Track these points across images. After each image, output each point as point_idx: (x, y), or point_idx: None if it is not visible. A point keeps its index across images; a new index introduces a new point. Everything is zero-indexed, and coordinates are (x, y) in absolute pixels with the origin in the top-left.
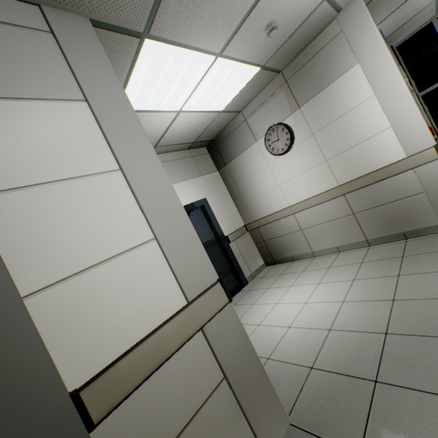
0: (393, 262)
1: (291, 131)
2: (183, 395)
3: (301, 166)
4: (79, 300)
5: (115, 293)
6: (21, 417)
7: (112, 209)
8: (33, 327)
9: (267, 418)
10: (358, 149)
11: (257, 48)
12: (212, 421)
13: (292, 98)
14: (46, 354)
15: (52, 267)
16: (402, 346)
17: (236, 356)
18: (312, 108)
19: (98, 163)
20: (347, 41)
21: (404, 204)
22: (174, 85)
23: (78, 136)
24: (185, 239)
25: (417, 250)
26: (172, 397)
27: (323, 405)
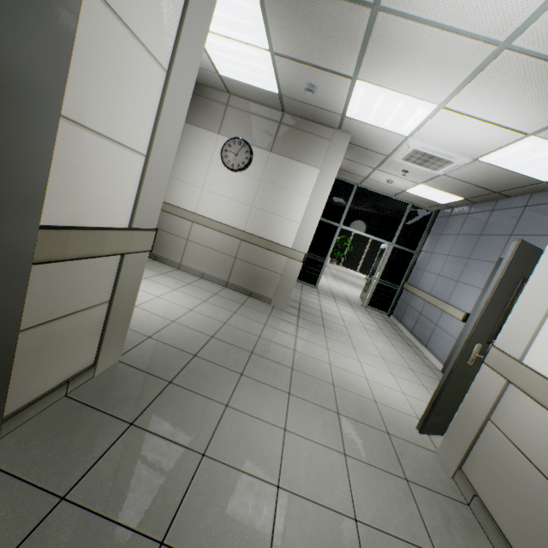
0: (236, 304)
1: (252, 160)
2: (82, 292)
3: (234, 193)
4: (75, 153)
5: (98, 173)
6: (4, 213)
7: (141, 100)
8: (53, 147)
9: (112, 348)
10: (276, 219)
11: (292, 84)
12: (84, 324)
13: (273, 139)
14: (47, 179)
15: (78, 104)
16: (219, 345)
17: (127, 292)
18: (277, 163)
19: (160, 48)
20: (327, 150)
21: (267, 274)
22: (221, 13)
23: (166, 5)
24: (161, 178)
25: (252, 305)
26: (76, 287)
27: (153, 358)
